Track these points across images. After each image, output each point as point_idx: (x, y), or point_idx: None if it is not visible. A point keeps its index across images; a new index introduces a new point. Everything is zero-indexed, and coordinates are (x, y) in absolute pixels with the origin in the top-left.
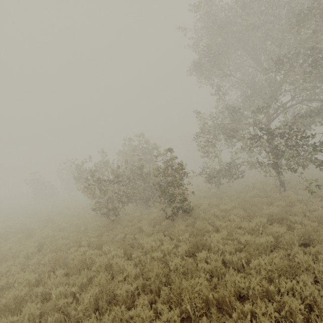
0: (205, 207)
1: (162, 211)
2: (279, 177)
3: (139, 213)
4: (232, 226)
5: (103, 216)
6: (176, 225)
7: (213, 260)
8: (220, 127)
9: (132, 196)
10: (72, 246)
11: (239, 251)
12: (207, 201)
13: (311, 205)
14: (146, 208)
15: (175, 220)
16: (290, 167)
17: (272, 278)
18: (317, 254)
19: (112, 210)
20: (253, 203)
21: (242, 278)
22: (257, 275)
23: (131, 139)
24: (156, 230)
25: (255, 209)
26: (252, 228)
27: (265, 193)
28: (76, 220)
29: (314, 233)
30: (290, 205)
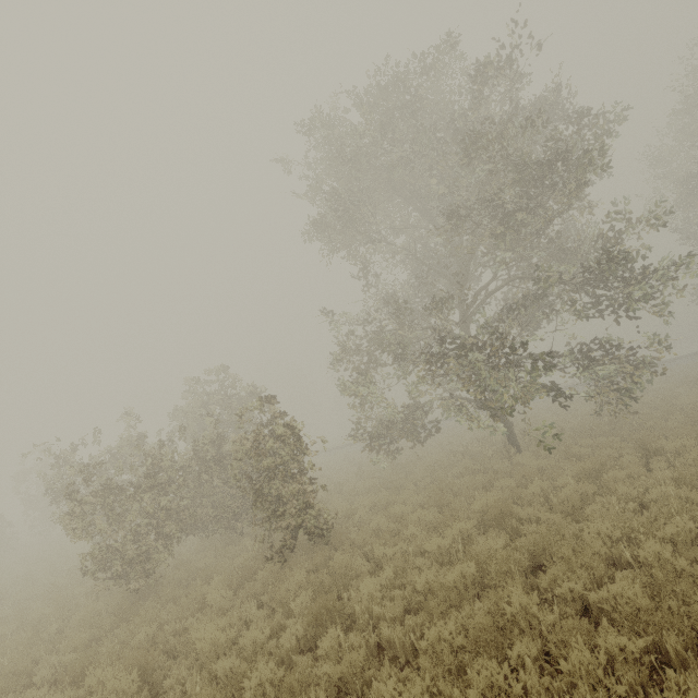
0: (361, 515)
1: (259, 543)
2: (505, 427)
3: (212, 558)
4: (410, 552)
5: (112, 585)
6: (288, 573)
7: (355, 648)
8: (381, 338)
9: (191, 516)
10: (4, 693)
11: (416, 612)
12: (368, 500)
13: (561, 476)
14: (232, 540)
15: (289, 562)
16: (502, 407)
17: (467, 666)
18: (552, 585)
19: (138, 562)
20: (458, 490)
21: (400, 684)
22: (432, 668)
23: (197, 380)
24: (242, 596)
25: (457, 504)
26: (447, 550)
27: (482, 464)
28: (40, 608)
29: (551, 540)
30: (524, 482)
